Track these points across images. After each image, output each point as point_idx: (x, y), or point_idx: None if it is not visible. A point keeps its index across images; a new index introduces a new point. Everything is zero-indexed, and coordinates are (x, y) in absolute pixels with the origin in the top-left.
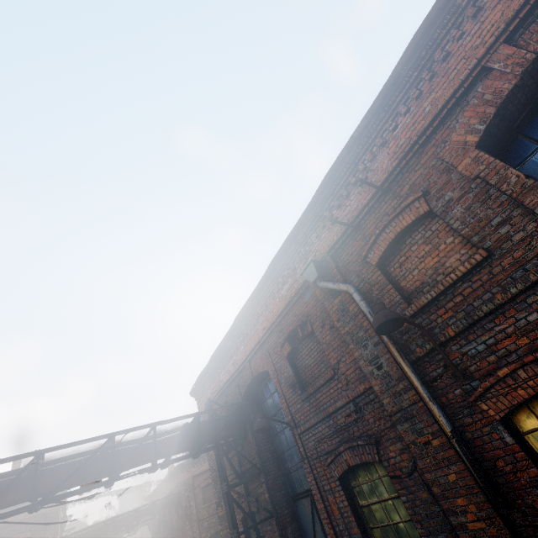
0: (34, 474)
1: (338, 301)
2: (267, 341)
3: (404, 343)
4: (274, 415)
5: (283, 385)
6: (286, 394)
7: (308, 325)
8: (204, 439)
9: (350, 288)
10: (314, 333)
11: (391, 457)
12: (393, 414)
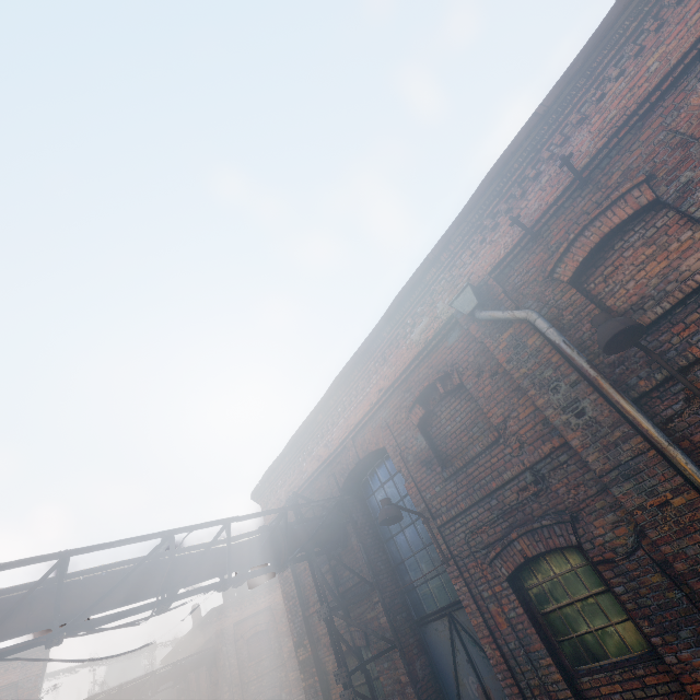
0: (58, 587)
1: (508, 335)
2: (384, 408)
3: (618, 378)
4: None
5: (411, 464)
6: (415, 476)
7: (454, 377)
8: (293, 544)
9: (531, 314)
10: (462, 388)
11: (597, 536)
12: (605, 474)
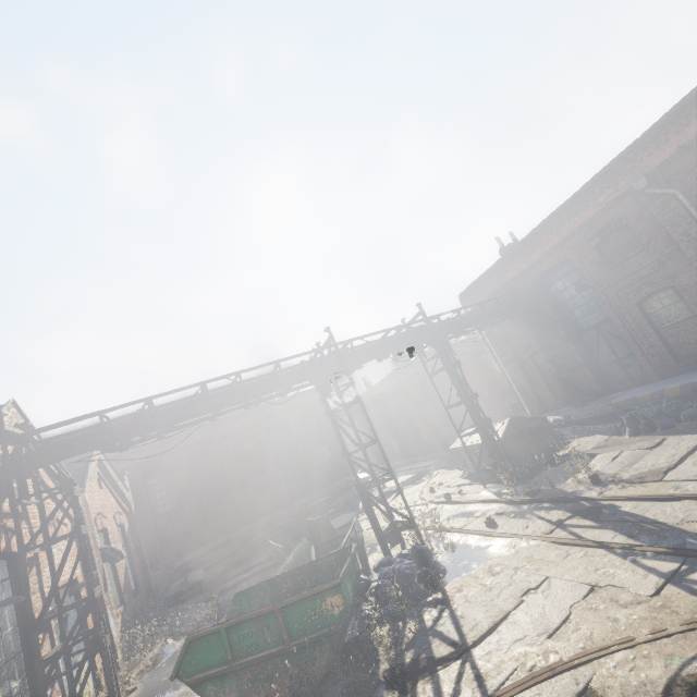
0: (459, 319)
1: (660, 201)
2: (571, 239)
3: None
4: (562, 291)
5: (587, 265)
6: (590, 271)
7: (623, 221)
8: (519, 308)
9: (676, 192)
10: (625, 226)
11: (682, 281)
12: (692, 258)
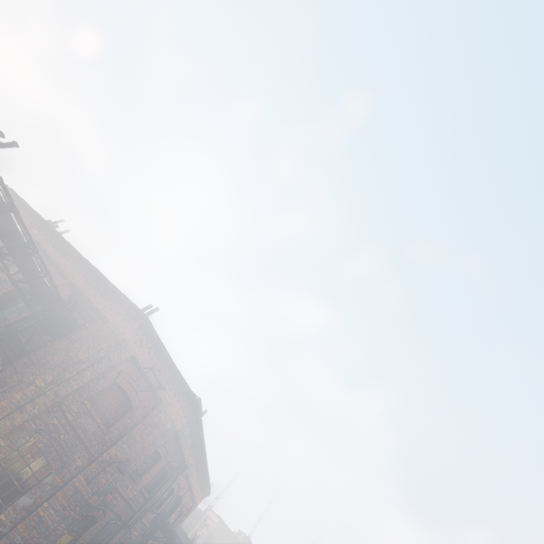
0: None
1: None
2: None
3: None
4: None
5: None
6: None
7: None
8: None
9: None
10: None
11: None
12: None
